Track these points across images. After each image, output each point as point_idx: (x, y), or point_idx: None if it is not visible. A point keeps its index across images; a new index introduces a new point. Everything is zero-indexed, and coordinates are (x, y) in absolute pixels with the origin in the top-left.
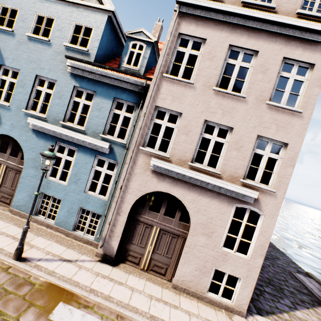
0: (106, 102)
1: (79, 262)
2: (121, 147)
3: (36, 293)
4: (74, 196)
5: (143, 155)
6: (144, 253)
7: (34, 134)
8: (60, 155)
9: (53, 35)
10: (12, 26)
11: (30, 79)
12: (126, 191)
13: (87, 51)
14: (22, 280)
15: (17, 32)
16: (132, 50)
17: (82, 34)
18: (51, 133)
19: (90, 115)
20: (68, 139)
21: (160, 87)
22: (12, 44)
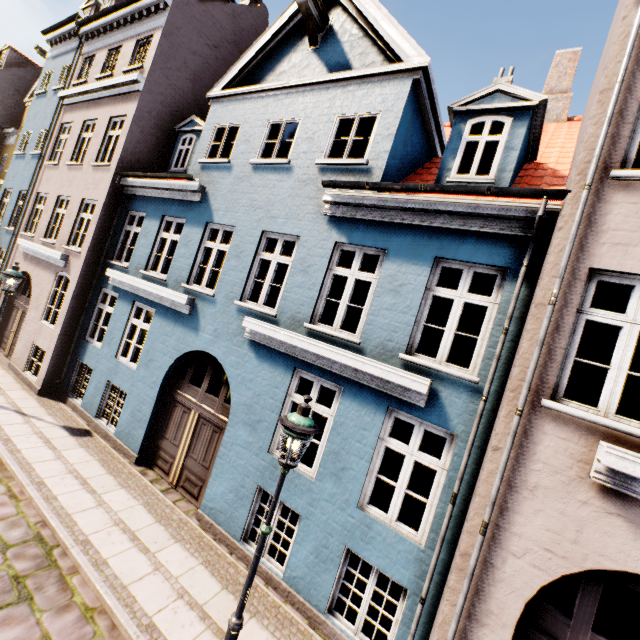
0: (412, 271)
1: None
2: (462, 389)
3: None
4: (331, 514)
5: (558, 428)
6: None
7: (252, 351)
8: (302, 401)
9: (296, 151)
10: (227, 157)
11: (251, 241)
12: (499, 544)
13: (364, 164)
14: None
15: (235, 162)
16: (472, 139)
17: (353, 134)
18: (285, 350)
19: (372, 304)
20: (322, 363)
21: (601, 211)
22: (226, 184)
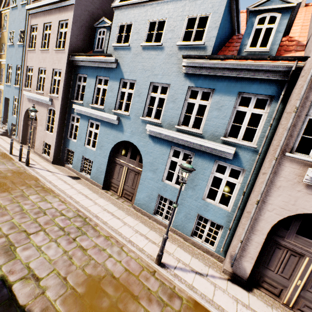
0: (227, 99)
1: (210, 277)
2: (249, 151)
3: (187, 311)
4: (191, 202)
5: (291, 164)
6: (287, 286)
7: (150, 140)
8: (175, 160)
9: (165, 37)
10: (123, 41)
11: (145, 87)
12: (263, 207)
13: (202, 44)
14: (170, 290)
15: (132, 45)
16: (258, 27)
17: (196, 27)
18: (166, 138)
19: (207, 116)
20: (184, 143)
21: None
22: (128, 58)
